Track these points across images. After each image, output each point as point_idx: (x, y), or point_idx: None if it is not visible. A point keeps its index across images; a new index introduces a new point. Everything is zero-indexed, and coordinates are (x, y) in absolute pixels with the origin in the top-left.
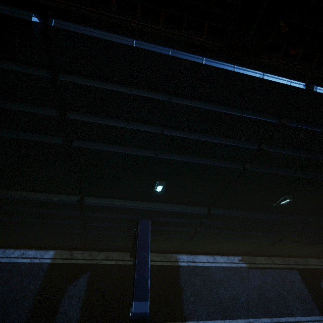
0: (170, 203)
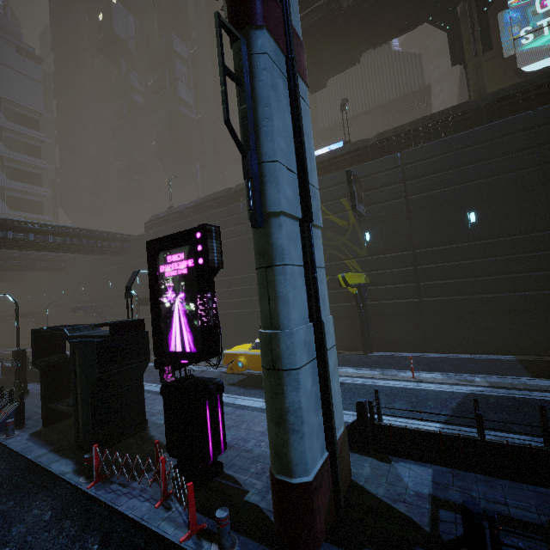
0: None
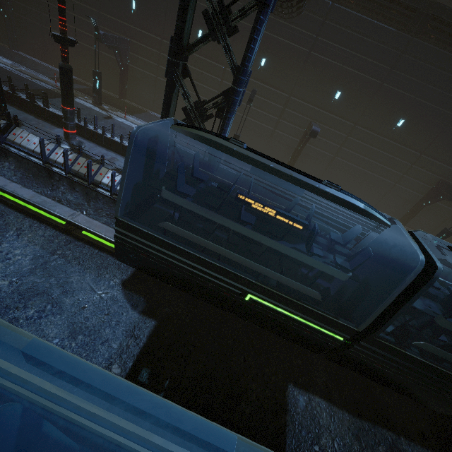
0: (141, 27)
